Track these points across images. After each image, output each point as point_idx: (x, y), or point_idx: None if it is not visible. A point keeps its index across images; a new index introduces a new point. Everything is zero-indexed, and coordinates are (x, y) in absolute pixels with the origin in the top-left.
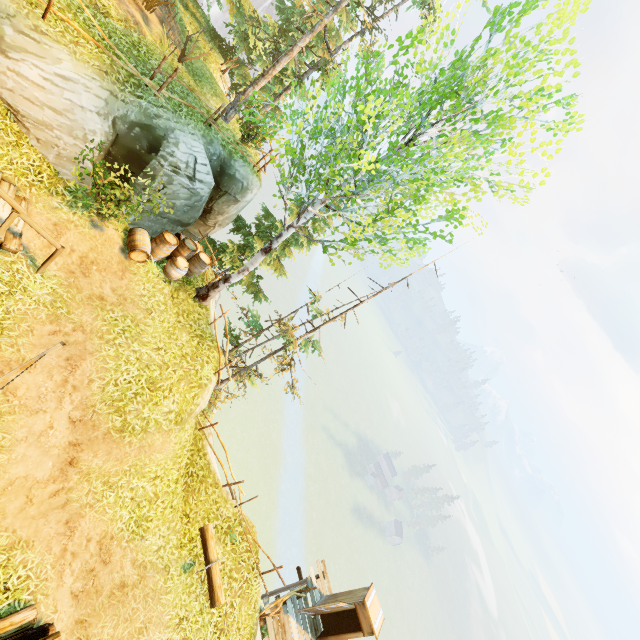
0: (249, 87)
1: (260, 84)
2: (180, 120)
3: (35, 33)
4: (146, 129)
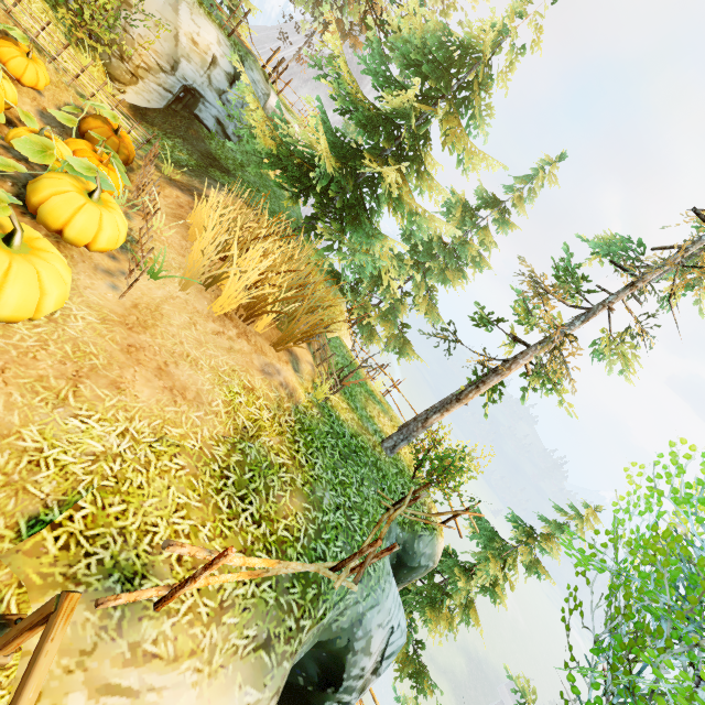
0: (434, 413)
1: (452, 409)
2: (371, 584)
3: (130, 668)
4: (317, 645)
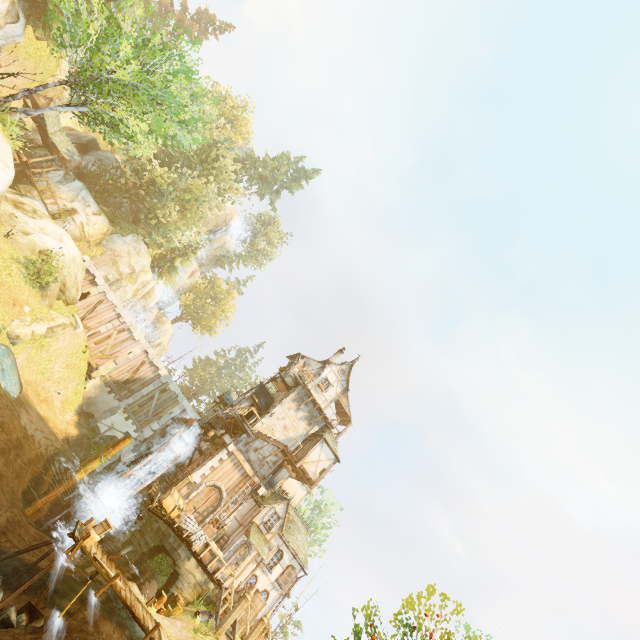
0: None
1: None
2: None
3: None
4: None
